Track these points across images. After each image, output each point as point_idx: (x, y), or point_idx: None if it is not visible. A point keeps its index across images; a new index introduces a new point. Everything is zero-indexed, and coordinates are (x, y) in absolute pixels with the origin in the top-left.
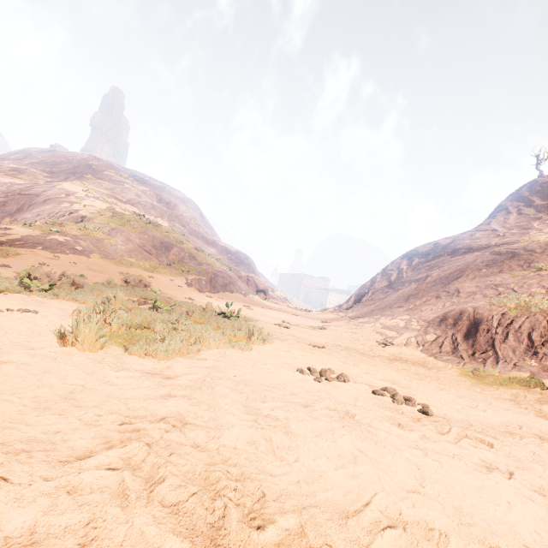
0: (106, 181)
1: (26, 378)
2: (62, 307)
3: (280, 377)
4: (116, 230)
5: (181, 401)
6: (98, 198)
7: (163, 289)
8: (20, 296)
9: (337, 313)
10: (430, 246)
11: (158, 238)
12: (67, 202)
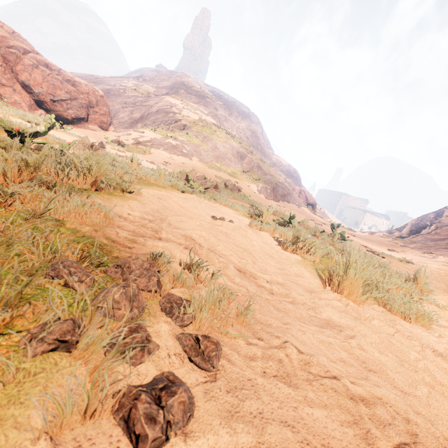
0: (194, 96)
1: (425, 386)
2: (232, 215)
3: None
4: (207, 139)
5: None
6: (190, 110)
7: None
8: (196, 198)
9: (392, 240)
10: None
11: (235, 148)
12: (171, 112)
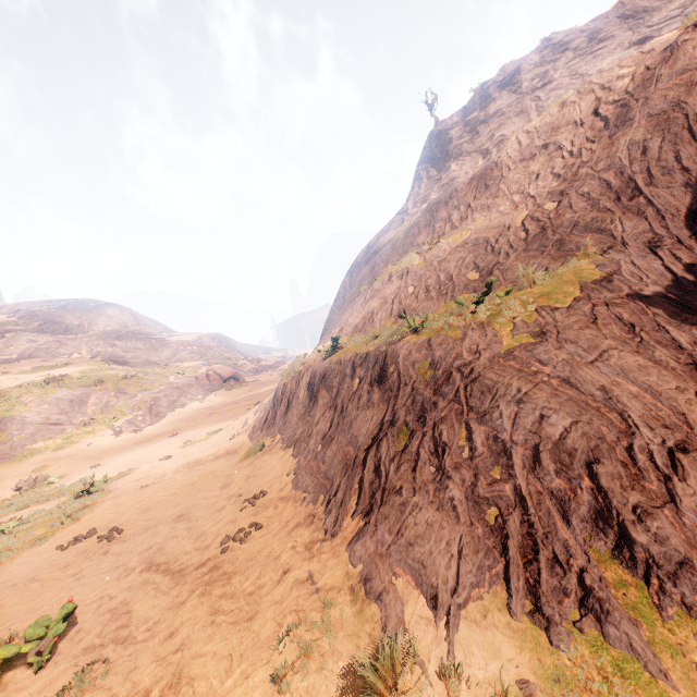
0: None
1: None
2: None
3: (31, 564)
4: (3, 422)
5: None
6: None
7: (70, 468)
8: None
9: None
10: (365, 250)
11: (66, 397)
12: None
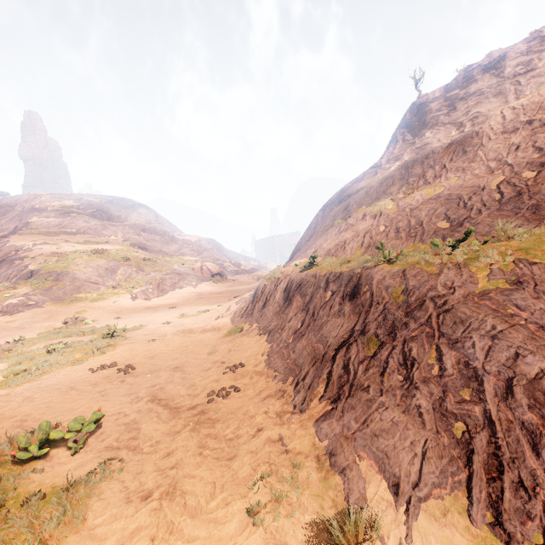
0: (52, 218)
1: None
2: None
3: (71, 377)
4: (61, 274)
5: (0, 402)
6: (45, 243)
7: (100, 316)
8: None
9: None
10: (339, 193)
11: (103, 265)
12: (17, 259)
